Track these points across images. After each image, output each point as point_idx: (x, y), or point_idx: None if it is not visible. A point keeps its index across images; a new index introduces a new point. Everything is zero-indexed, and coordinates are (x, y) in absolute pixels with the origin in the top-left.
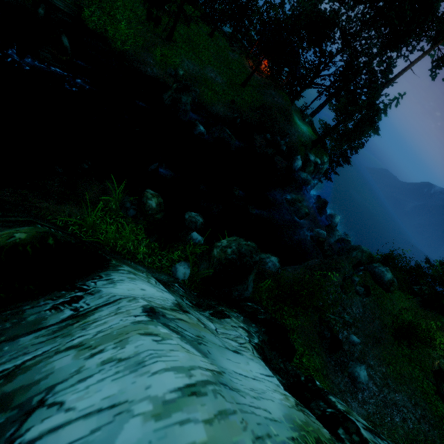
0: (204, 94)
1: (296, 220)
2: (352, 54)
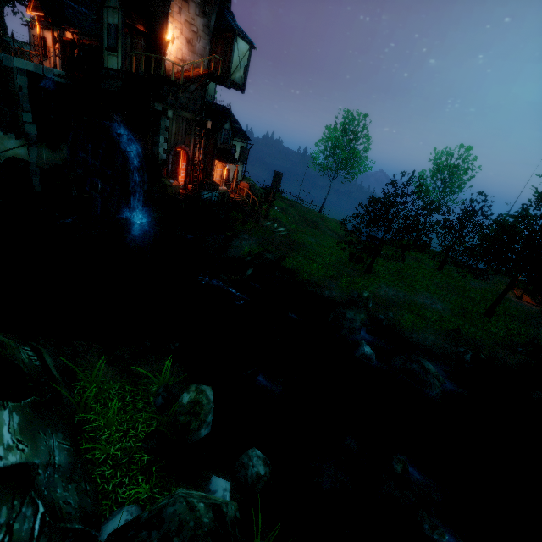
0: (401, 318)
1: None
2: None
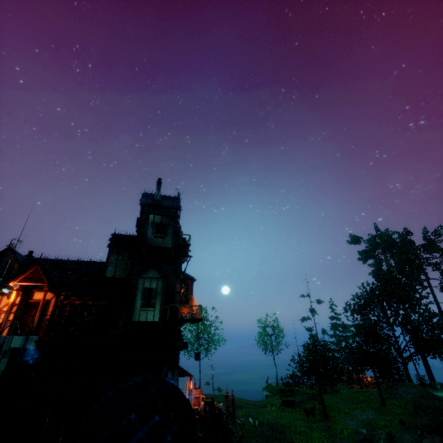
0: None
1: None
2: (403, 325)
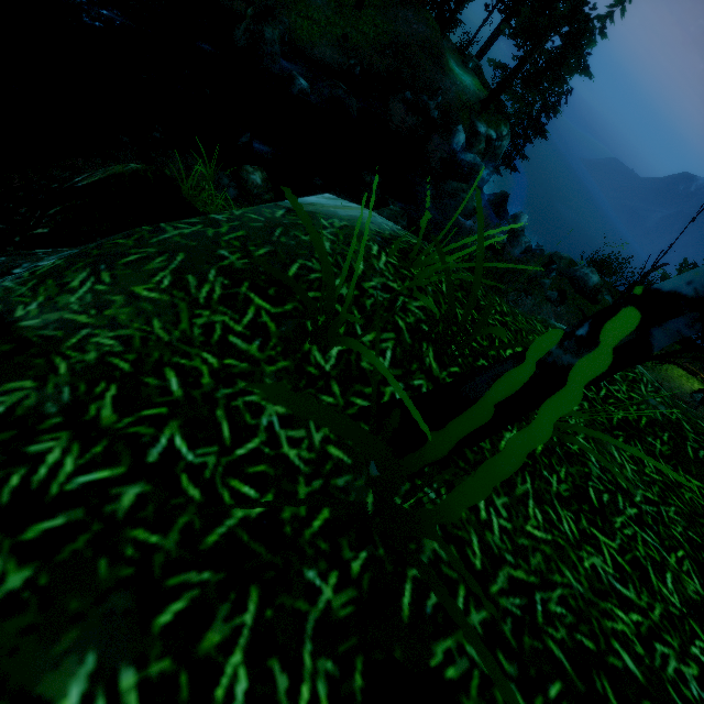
0: (296, 26)
1: (461, 221)
2: None
